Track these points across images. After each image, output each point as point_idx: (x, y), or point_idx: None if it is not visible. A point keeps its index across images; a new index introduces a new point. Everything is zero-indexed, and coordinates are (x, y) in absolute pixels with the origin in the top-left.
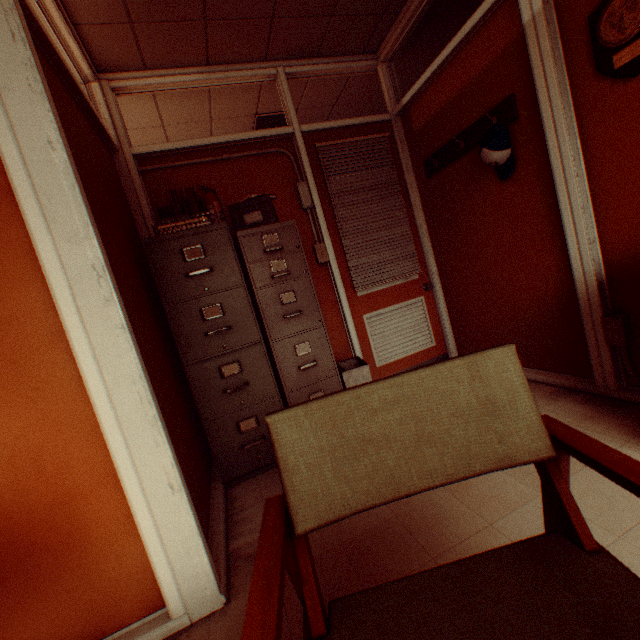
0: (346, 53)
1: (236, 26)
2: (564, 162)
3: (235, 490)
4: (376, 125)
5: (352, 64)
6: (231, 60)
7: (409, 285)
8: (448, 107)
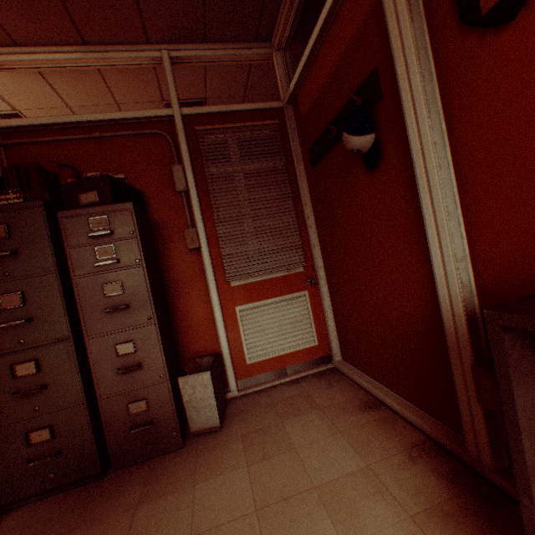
0: (237, 39)
1: (96, 0)
2: (425, 148)
3: (6, 519)
4: (267, 112)
5: (245, 51)
6: (109, 40)
7: (292, 278)
8: (324, 90)
